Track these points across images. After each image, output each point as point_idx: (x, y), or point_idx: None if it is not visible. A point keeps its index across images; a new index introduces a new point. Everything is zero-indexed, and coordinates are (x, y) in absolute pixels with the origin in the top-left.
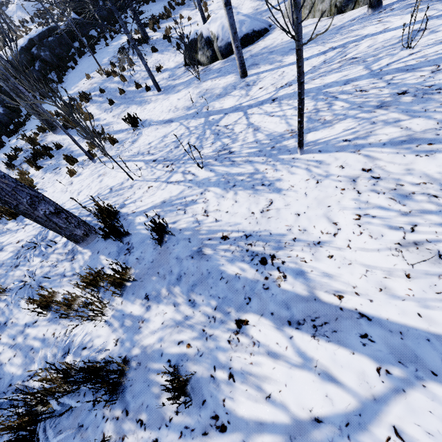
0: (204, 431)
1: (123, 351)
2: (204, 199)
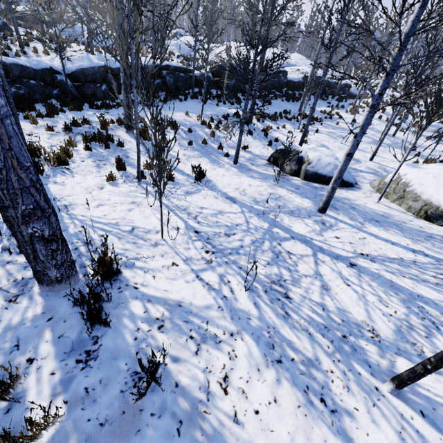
0: None
1: None
2: (231, 348)
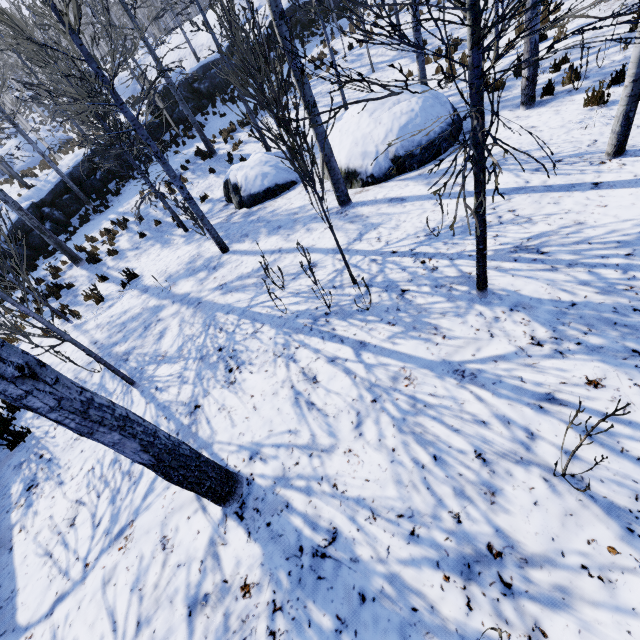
0: None
1: None
2: None
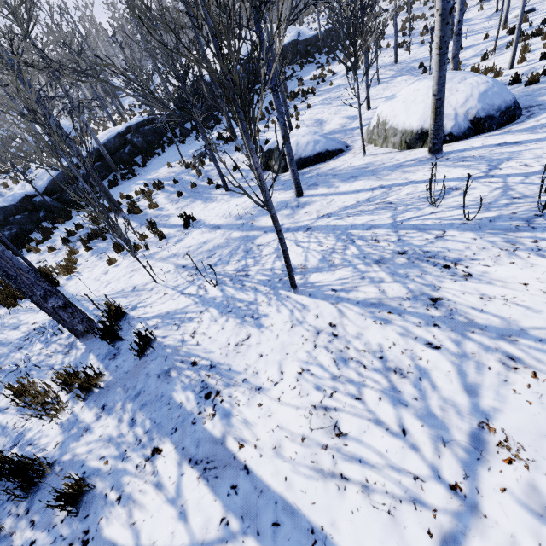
0: (72, 542)
1: (57, 455)
2: (200, 318)
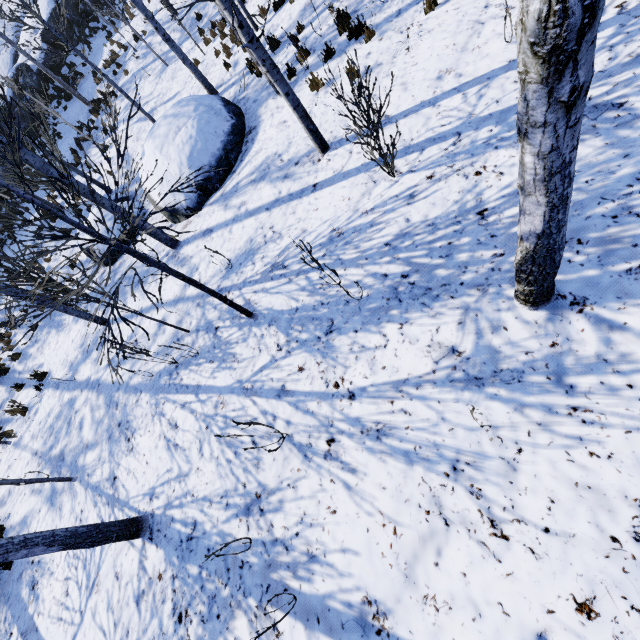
0: None
1: None
2: (38, 518)
